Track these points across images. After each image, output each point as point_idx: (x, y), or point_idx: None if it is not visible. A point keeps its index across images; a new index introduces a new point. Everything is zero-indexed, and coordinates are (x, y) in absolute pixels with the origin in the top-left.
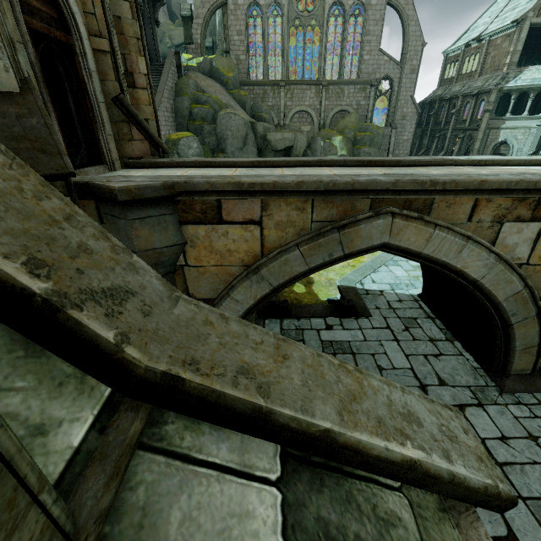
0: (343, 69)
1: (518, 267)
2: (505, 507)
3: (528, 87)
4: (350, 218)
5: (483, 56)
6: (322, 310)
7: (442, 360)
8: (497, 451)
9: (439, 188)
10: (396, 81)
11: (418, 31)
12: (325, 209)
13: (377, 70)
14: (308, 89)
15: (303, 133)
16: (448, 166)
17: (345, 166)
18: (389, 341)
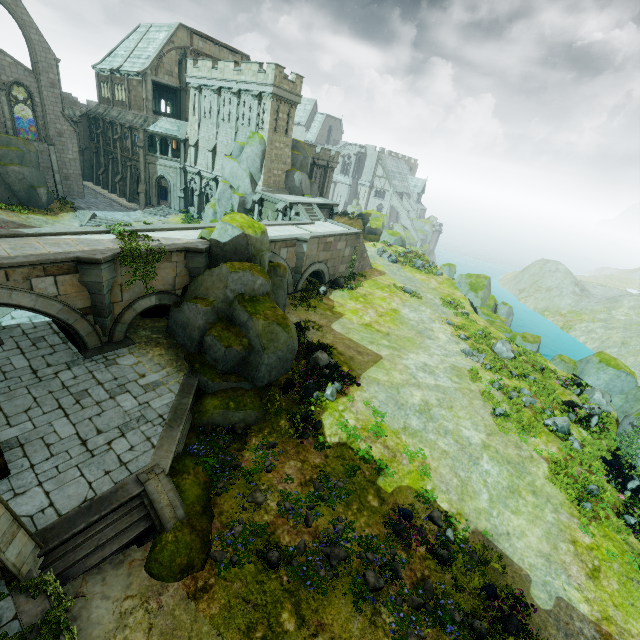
0: None
1: (56, 297)
2: None
3: (165, 135)
4: None
5: (127, 91)
6: None
7: (55, 355)
8: (69, 383)
9: None
10: (36, 91)
11: (44, 42)
12: None
13: (1, 71)
14: None
15: None
16: (23, 237)
17: None
18: (16, 355)
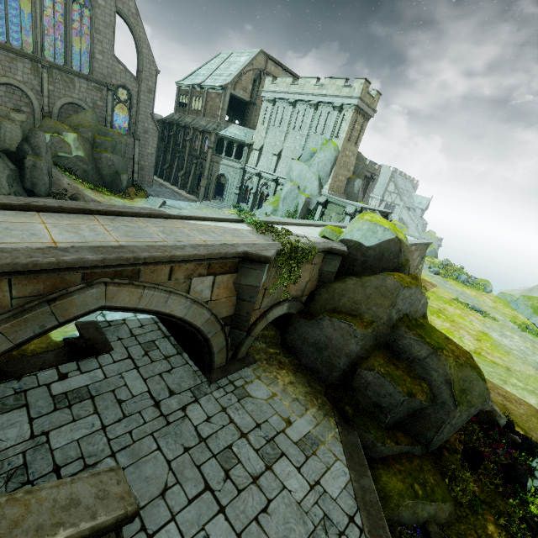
0: (71, 57)
1: (206, 303)
2: (133, 518)
3: (233, 139)
4: (61, 291)
5: (204, 101)
6: (54, 358)
7: (173, 373)
8: (204, 431)
9: (142, 262)
10: (135, 94)
11: (151, 56)
12: (28, 285)
13: (113, 75)
14: (20, 60)
15: (14, 122)
16: (165, 218)
17: (63, 213)
18: (130, 370)
